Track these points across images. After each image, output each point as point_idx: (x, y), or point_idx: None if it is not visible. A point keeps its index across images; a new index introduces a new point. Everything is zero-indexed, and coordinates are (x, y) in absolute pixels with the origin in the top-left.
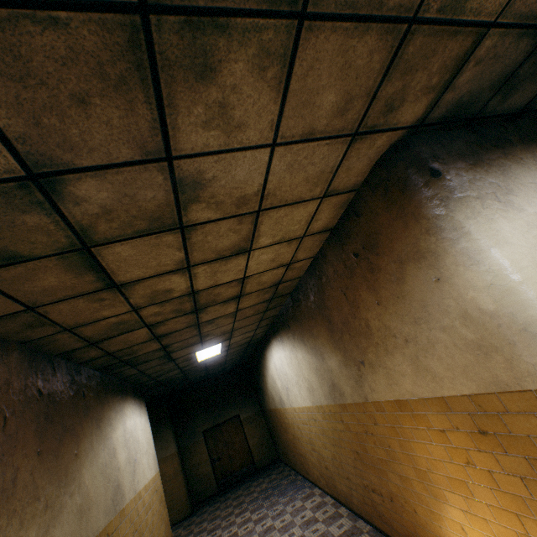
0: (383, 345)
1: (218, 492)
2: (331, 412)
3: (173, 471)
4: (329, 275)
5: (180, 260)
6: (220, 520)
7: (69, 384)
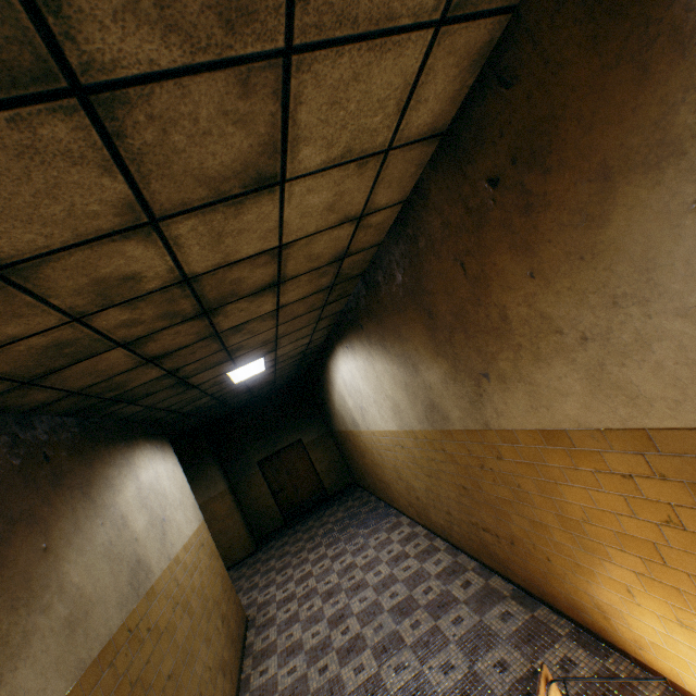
0: (532, 348)
1: (285, 525)
2: (426, 439)
3: (226, 511)
4: (432, 234)
5: (125, 203)
6: (290, 557)
7: (7, 449)
